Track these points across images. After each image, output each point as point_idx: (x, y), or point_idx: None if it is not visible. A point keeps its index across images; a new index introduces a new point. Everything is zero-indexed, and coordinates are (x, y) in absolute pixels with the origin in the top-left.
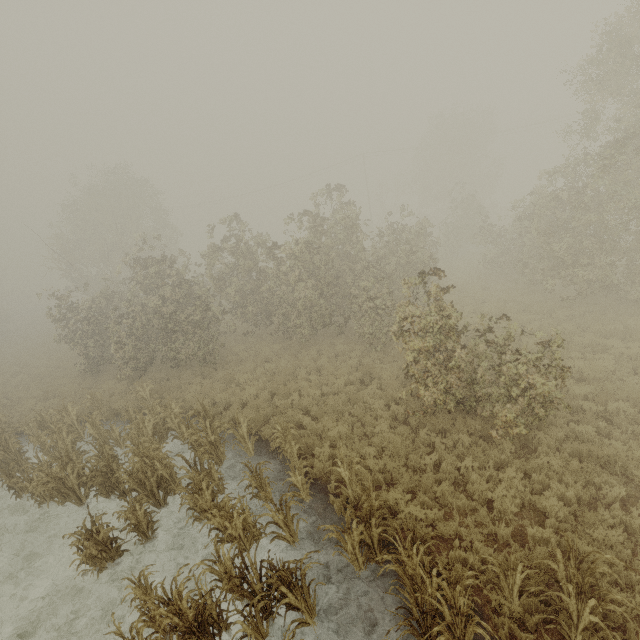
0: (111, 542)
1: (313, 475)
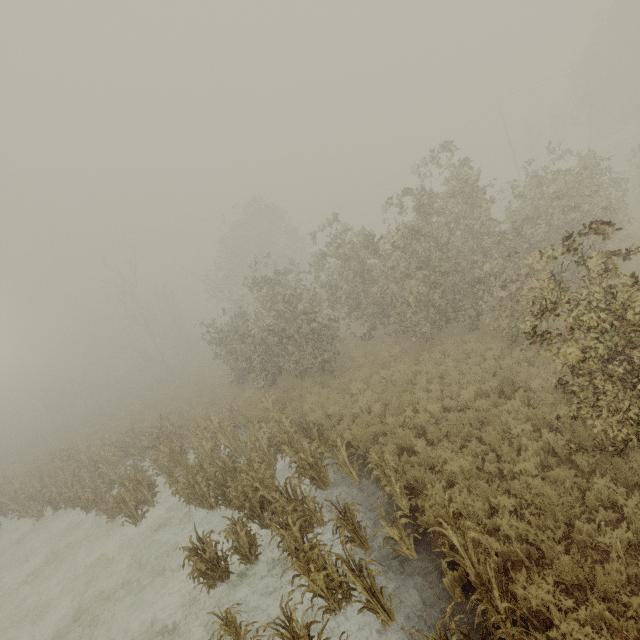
0: (217, 561)
1: (423, 524)
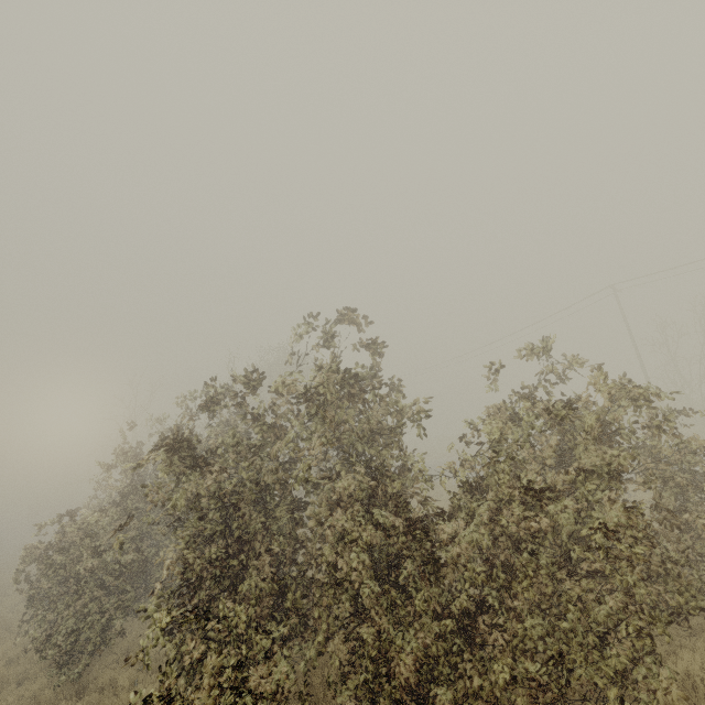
0: None
1: None
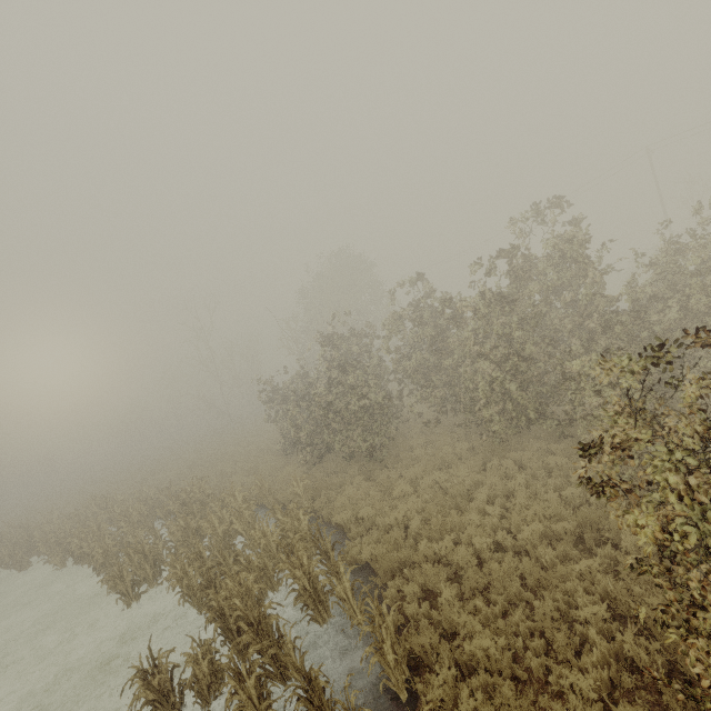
0: (167, 693)
1: None
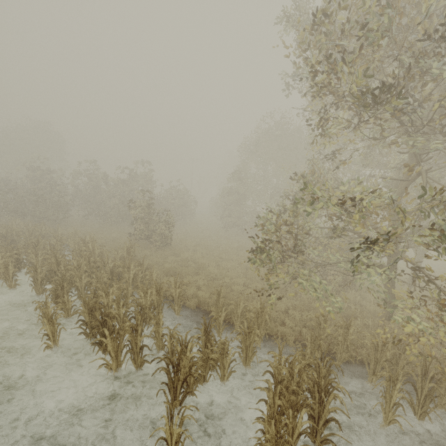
0: None
1: None
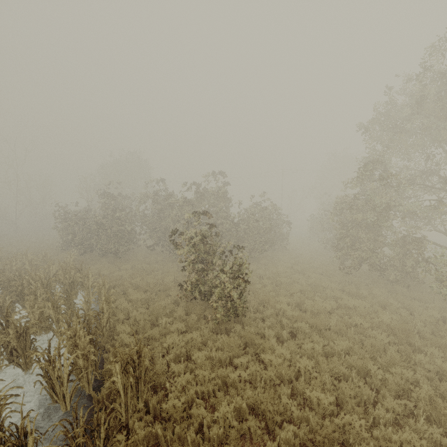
0: None
1: None
